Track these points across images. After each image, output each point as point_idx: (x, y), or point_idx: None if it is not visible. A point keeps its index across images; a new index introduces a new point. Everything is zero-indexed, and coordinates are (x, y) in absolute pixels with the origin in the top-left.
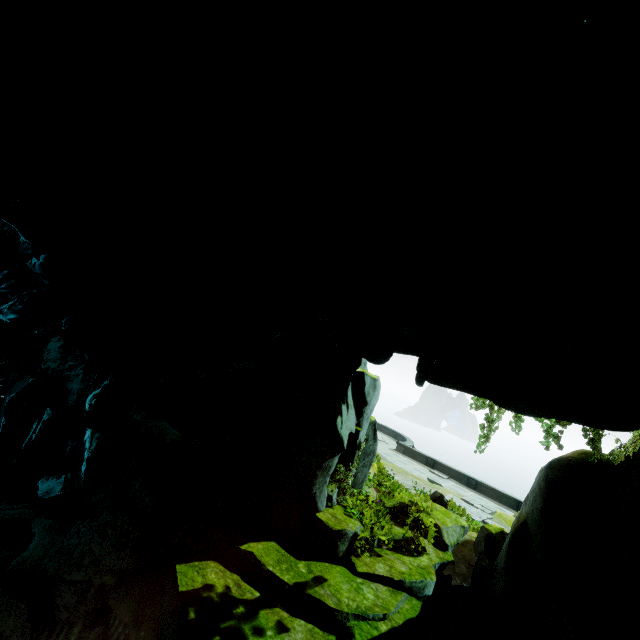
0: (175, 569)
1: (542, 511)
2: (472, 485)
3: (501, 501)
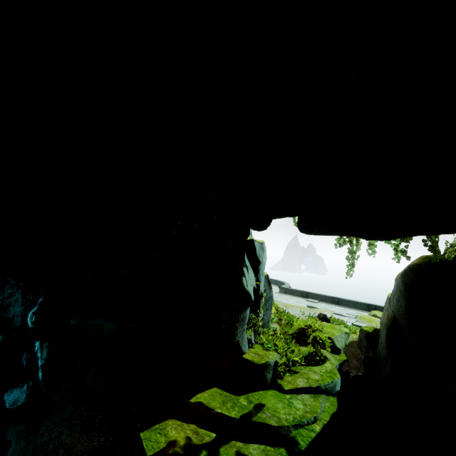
0: (139, 437)
1: (406, 307)
2: (336, 302)
3: (357, 307)
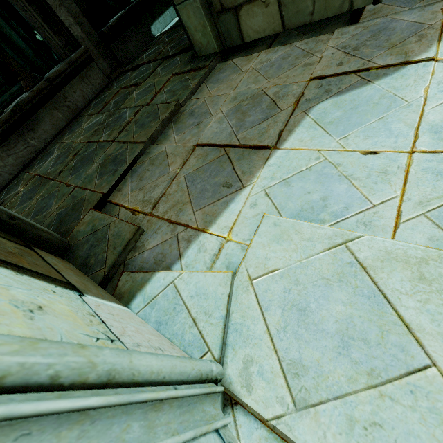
0: None
1: None
2: None
3: None
